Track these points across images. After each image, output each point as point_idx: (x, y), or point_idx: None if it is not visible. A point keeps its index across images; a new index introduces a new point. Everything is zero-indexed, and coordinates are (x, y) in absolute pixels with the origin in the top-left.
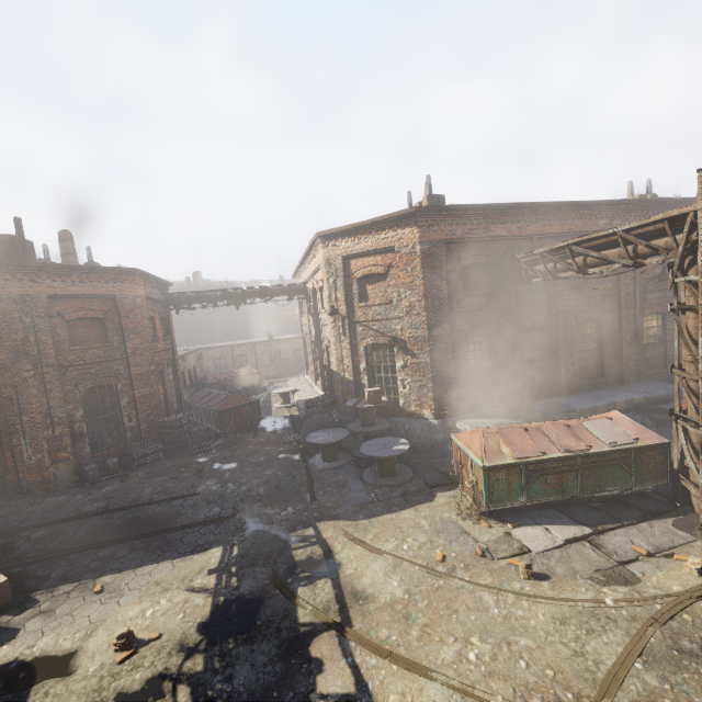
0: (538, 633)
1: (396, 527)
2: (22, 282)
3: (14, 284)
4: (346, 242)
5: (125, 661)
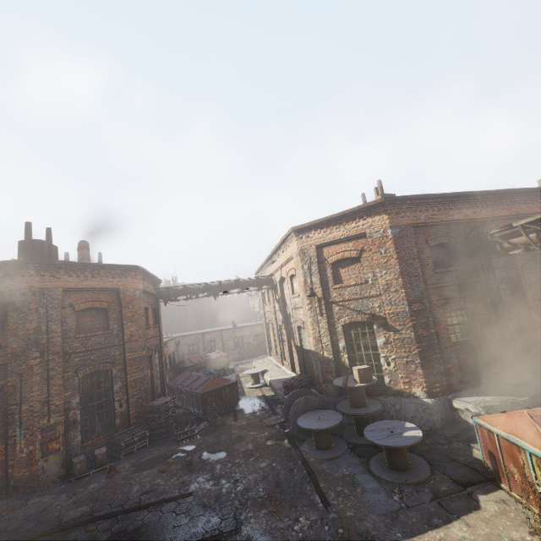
0: None
1: None
2: (43, 277)
3: (37, 279)
4: (318, 234)
5: None
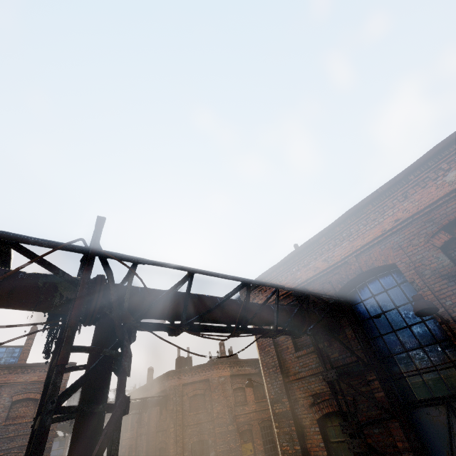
0: None
1: None
2: (175, 379)
3: (172, 381)
4: None
5: None
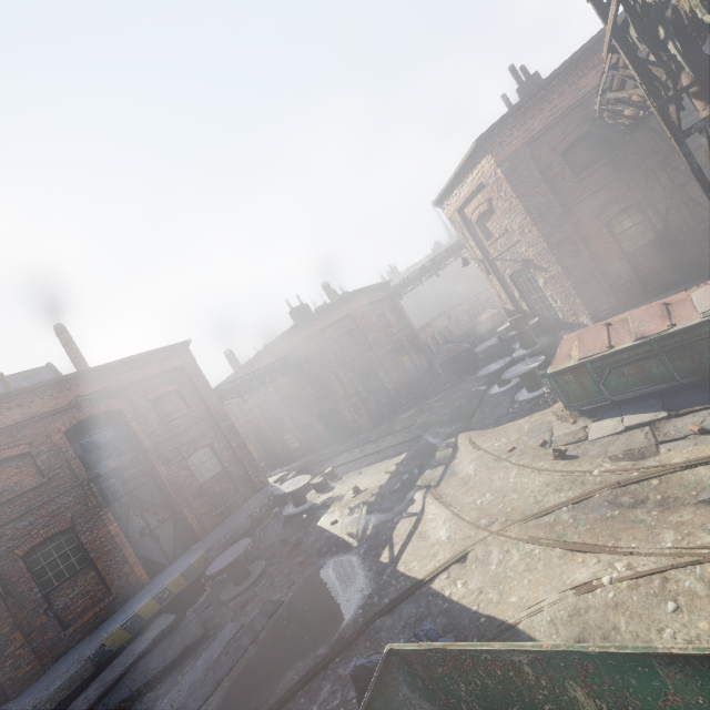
0: (526, 491)
1: (505, 431)
2: (307, 329)
3: (305, 332)
4: (452, 199)
5: (354, 497)
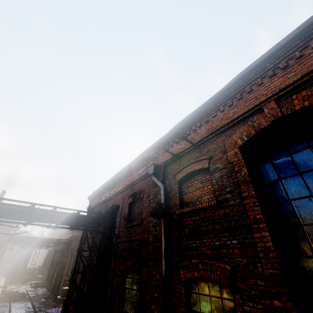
0: None
1: None
2: (78, 232)
3: (76, 233)
4: None
5: None
